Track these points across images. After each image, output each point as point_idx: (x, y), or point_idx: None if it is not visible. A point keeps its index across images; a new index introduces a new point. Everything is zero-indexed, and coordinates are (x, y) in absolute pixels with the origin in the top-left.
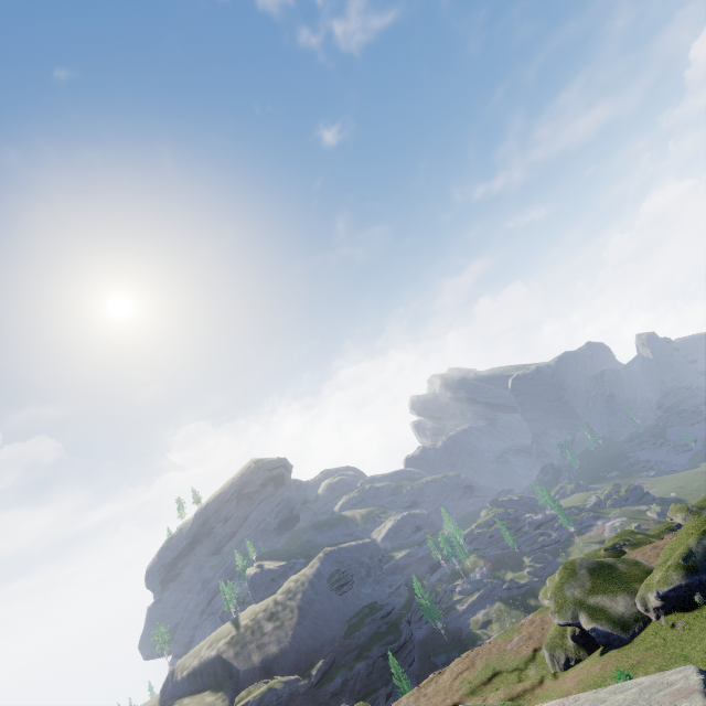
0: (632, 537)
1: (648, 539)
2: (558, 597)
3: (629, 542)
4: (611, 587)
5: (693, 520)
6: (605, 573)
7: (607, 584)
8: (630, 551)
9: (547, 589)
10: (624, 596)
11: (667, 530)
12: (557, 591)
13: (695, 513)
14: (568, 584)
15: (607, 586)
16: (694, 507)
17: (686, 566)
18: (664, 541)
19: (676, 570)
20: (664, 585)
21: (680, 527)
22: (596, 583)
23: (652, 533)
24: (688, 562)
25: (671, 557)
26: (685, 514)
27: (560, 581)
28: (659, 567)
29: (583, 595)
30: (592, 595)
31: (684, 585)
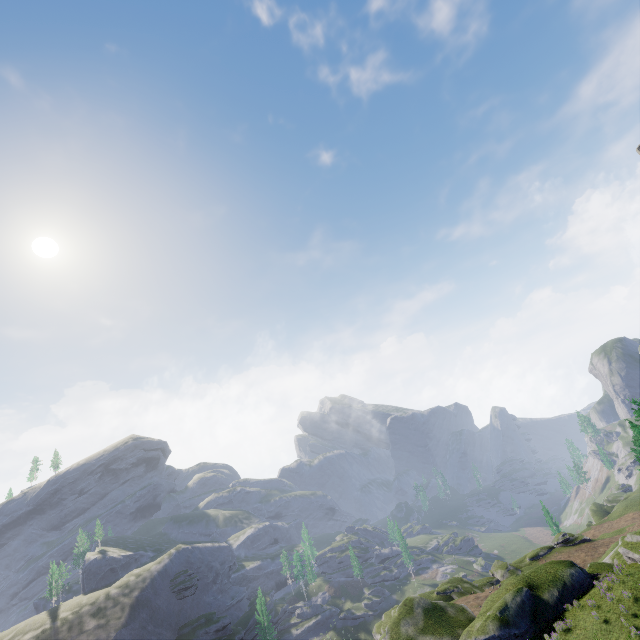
0: (461, 585)
1: (472, 589)
2: (394, 632)
3: (458, 589)
4: (439, 629)
5: (512, 577)
6: (436, 614)
7: (436, 625)
8: (457, 597)
9: (382, 624)
10: (449, 639)
11: (489, 583)
12: (394, 626)
13: (512, 572)
14: (405, 620)
15: (436, 627)
16: (511, 567)
17: (501, 618)
18: (485, 593)
19: (493, 621)
20: (482, 633)
21: (498, 583)
22: (428, 623)
23: (477, 584)
24: (503, 615)
25: (491, 608)
26: (504, 571)
27: (399, 617)
28: (480, 616)
29: (415, 633)
30: (423, 634)
31: (497, 636)
